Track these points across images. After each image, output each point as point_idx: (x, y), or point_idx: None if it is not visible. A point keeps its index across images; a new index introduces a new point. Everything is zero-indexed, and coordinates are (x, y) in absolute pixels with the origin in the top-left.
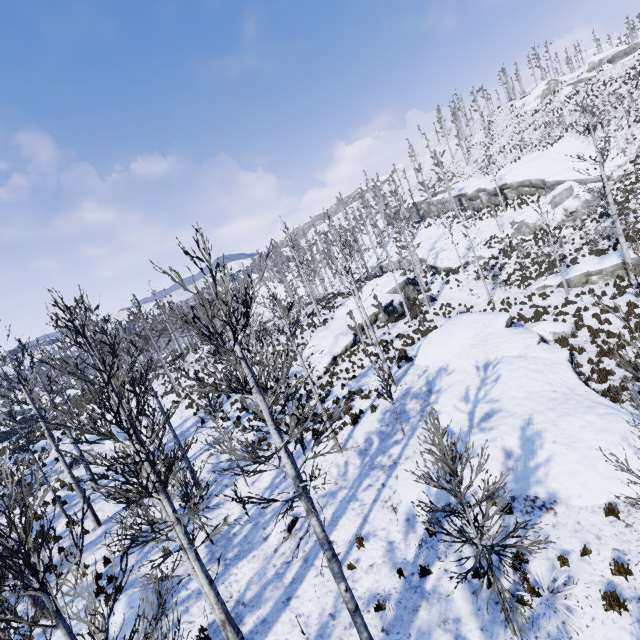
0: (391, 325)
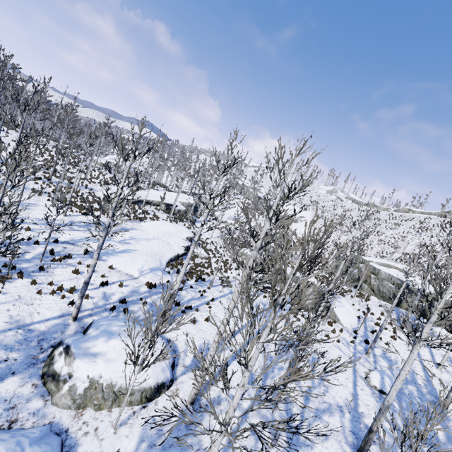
0: (162, 212)
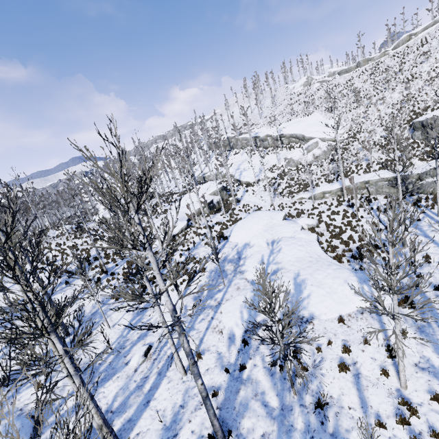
0: (212, 216)
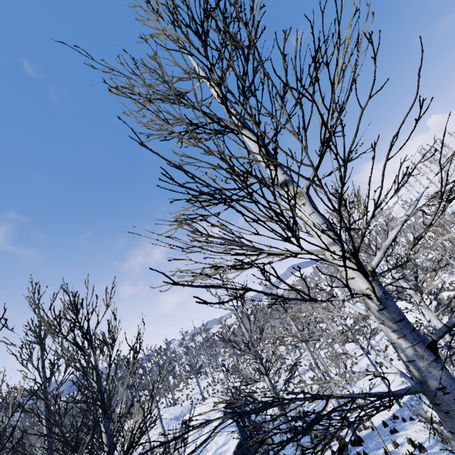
0: None
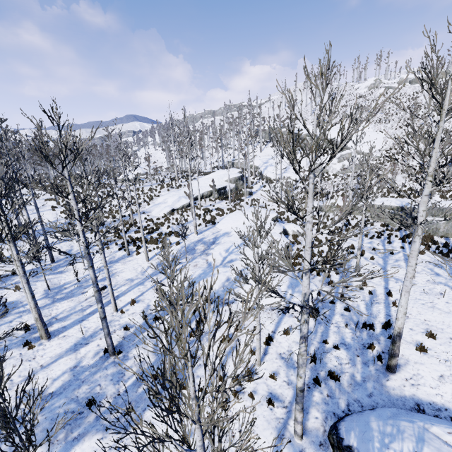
0: (218, 201)
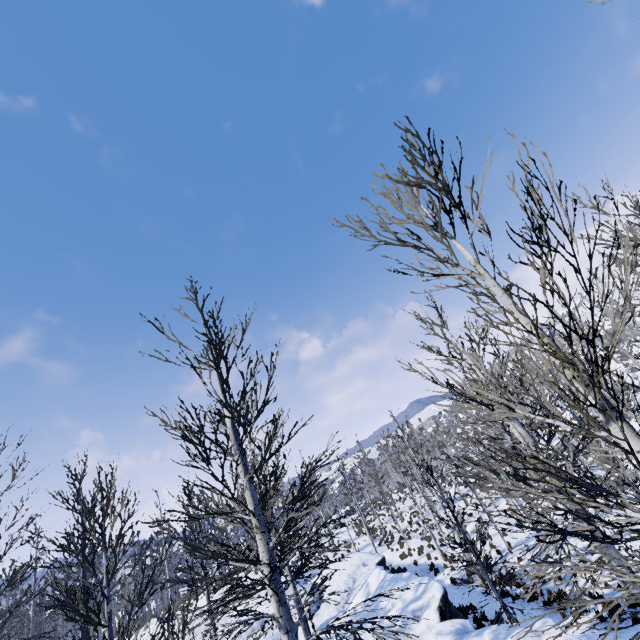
0: None
